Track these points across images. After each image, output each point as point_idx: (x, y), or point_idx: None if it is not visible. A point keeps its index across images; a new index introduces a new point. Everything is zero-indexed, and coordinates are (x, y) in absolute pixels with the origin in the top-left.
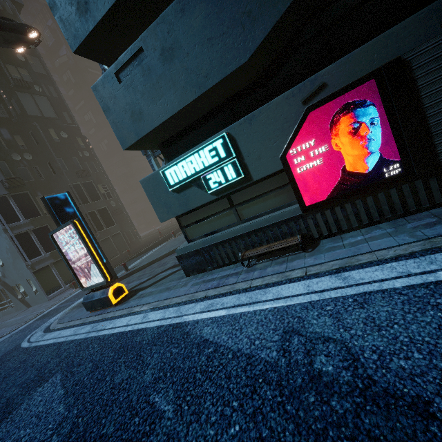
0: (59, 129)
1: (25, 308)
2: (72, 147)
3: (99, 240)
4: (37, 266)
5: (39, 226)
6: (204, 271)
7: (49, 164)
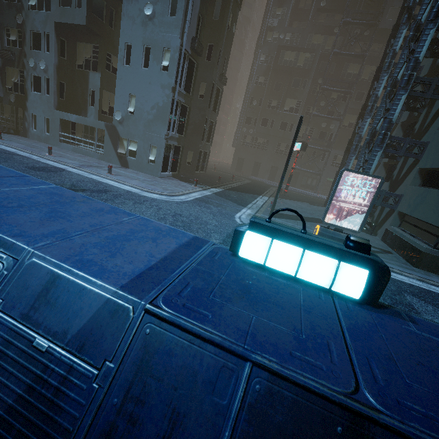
0: (234, 19)
1: (117, 164)
2: (230, 46)
3: (199, 149)
4: (169, 141)
5: (186, 104)
6: (434, 273)
7: (210, 46)
